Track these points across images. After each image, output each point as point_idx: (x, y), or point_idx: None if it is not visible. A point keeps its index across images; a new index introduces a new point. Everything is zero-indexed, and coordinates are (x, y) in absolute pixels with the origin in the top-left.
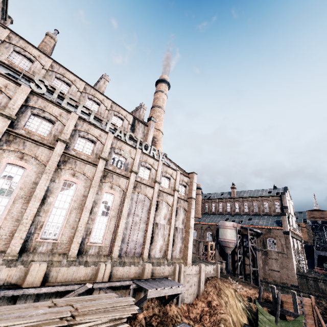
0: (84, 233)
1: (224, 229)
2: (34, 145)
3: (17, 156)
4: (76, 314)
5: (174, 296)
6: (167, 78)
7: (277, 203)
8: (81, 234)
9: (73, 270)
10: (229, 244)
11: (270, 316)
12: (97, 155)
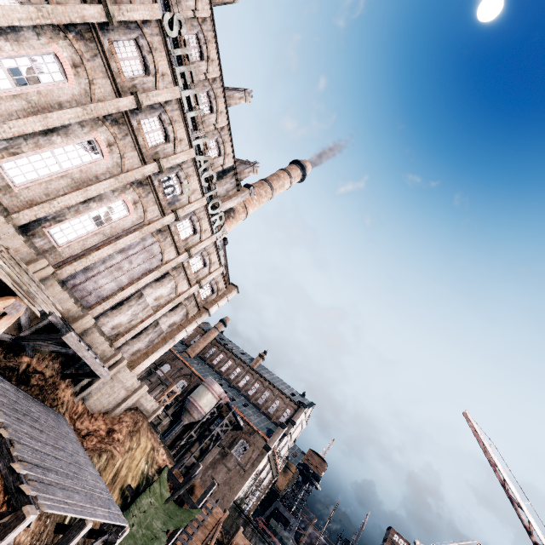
0: (53, 214)
1: (207, 389)
2: (104, 70)
3: (73, 58)
4: (4, 251)
5: (87, 375)
6: (309, 170)
7: (289, 411)
8: (50, 210)
9: (10, 231)
10: (194, 411)
11: (166, 491)
12: (157, 155)
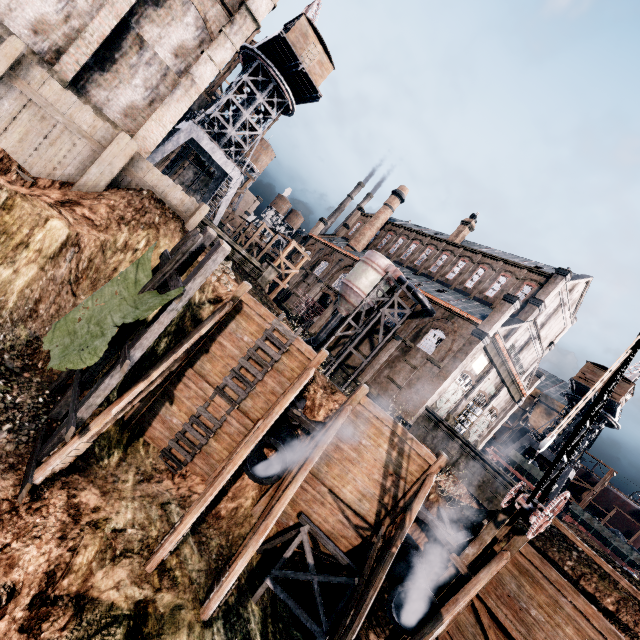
0: None
1: (364, 264)
2: None
3: None
4: None
5: None
6: None
7: (527, 289)
8: None
9: None
10: (350, 295)
11: (146, 277)
12: None
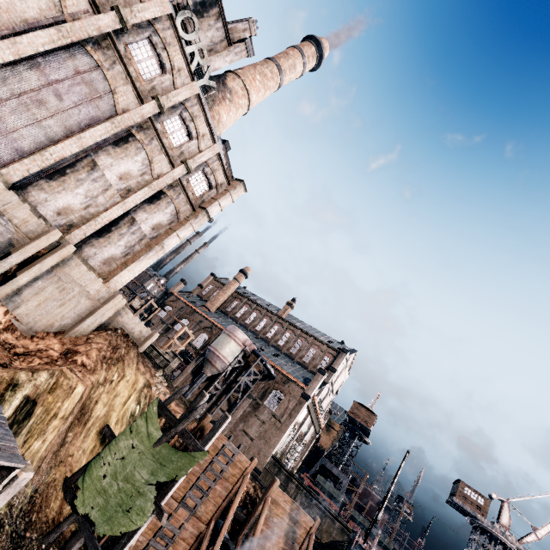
0: None
1: (228, 337)
2: None
3: None
4: None
5: None
6: (326, 50)
7: (327, 359)
8: None
9: None
10: (216, 361)
11: (156, 430)
12: None
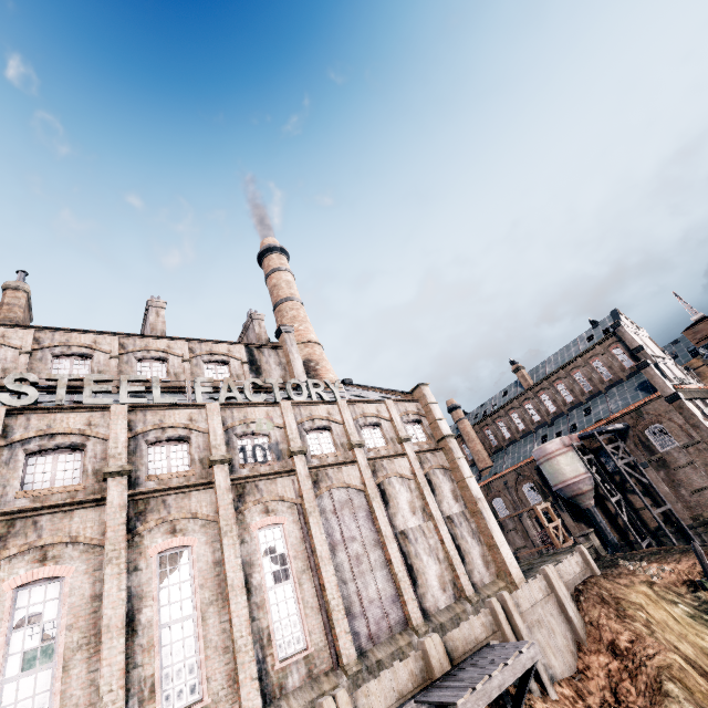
0: (256, 647)
1: (550, 461)
2: (60, 515)
3: (30, 560)
4: None
5: (525, 678)
6: (275, 242)
7: (617, 351)
8: (250, 654)
9: None
10: (579, 487)
11: None
12: (205, 461)
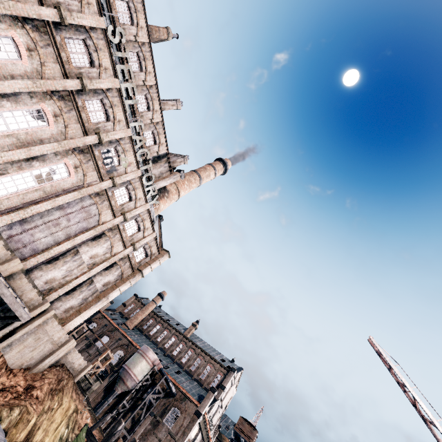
0: None
1: (141, 356)
2: (55, 57)
3: (28, 44)
4: None
5: (7, 318)
6: (229, 166)
7: (219, 376)
8: None
9: None
10: (128, 379)
11: None
12: (98, 130)
